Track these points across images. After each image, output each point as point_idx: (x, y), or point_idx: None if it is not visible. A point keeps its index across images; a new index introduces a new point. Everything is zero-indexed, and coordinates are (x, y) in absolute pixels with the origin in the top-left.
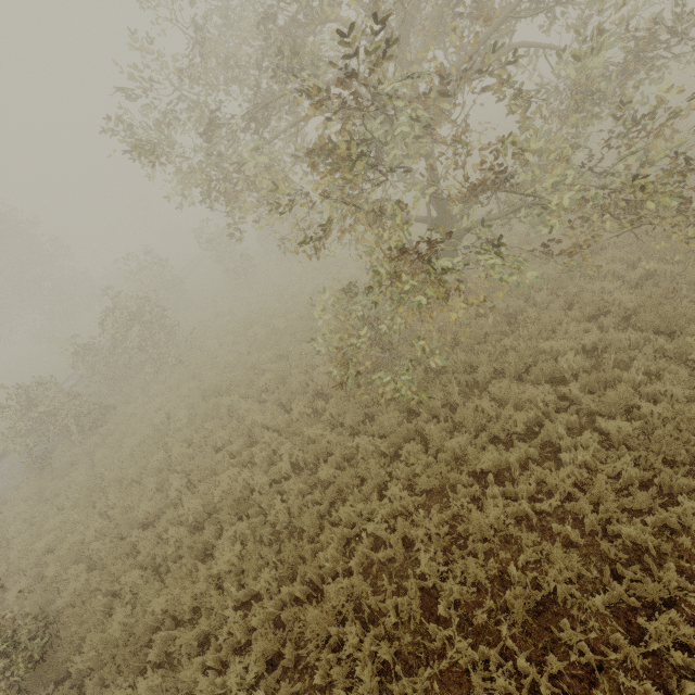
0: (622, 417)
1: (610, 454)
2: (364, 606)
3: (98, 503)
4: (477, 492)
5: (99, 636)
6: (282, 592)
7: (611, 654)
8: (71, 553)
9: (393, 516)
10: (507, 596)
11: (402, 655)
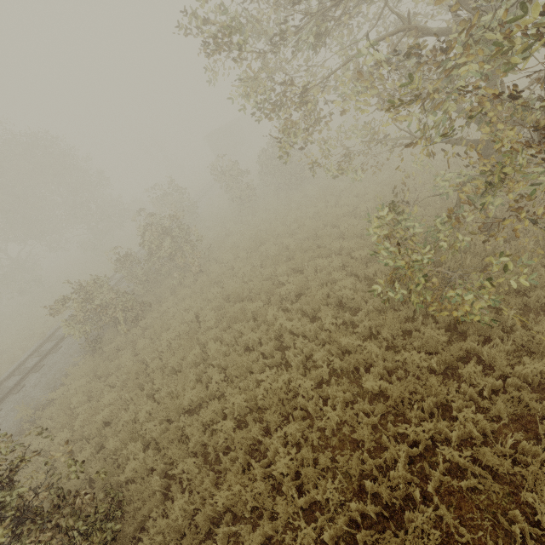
0: None
1: None
2: (453, 541)
3: (145, 386)
4: None
5: (164, 521)
6: (351, 507)
7: None
8: (125, 429)
9: (461, 439)
10: None
11: None
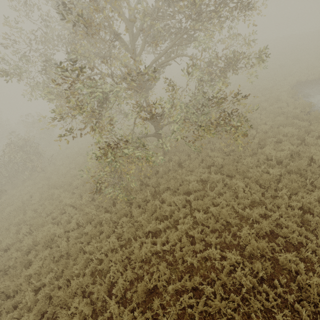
0: (203, 211)
1: (196, 226)
2: (88, 289)
3: None
4: (145, 240)
5: None
6: (55, 283)
7: (168, 309)
8: None
9: (111, 249)
10: (139, 286)
11: (96, 311)
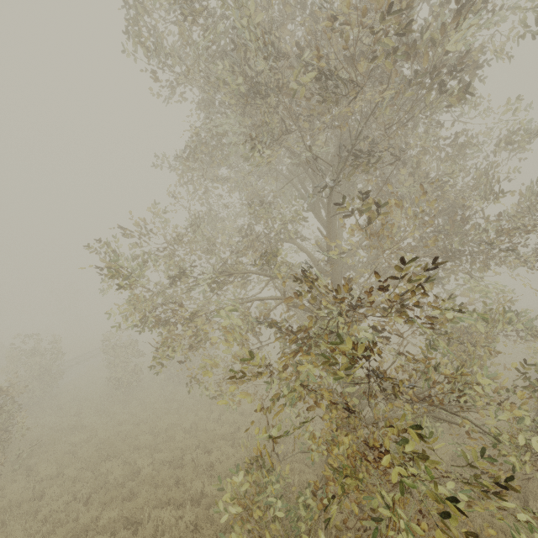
0: None
1: None
2: None
3: None
4: None
5: None
6: None
7: None
8: None
9: None
10: None
11: None
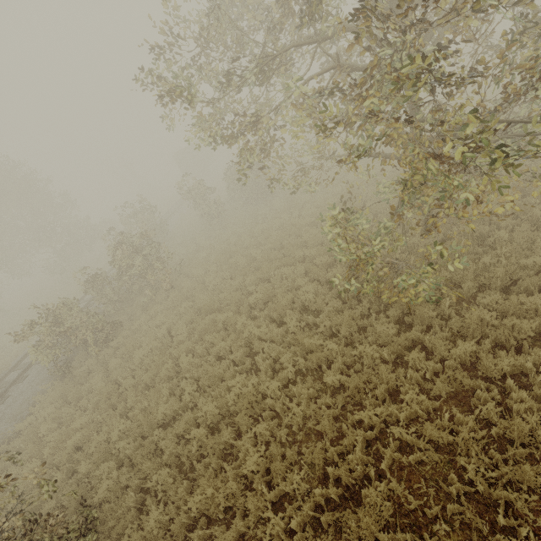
0: None
1: None
2: (404, 510)
3: (118, 406)
4: (496, 397)
5: (139, 534)
6: (315, 494)
7: None
8: (98, 450)
9: (410, 419)
10: None
11: None
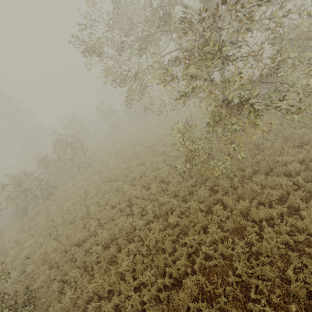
0: None
1: None
2: (204, 291)
3: (52, 233)
4: (257, 230)
5: (59, 305)
6: (158, 282)
7: None
8: (39, 259)
9: (212, 242)
10: (291, 288)
11: None
